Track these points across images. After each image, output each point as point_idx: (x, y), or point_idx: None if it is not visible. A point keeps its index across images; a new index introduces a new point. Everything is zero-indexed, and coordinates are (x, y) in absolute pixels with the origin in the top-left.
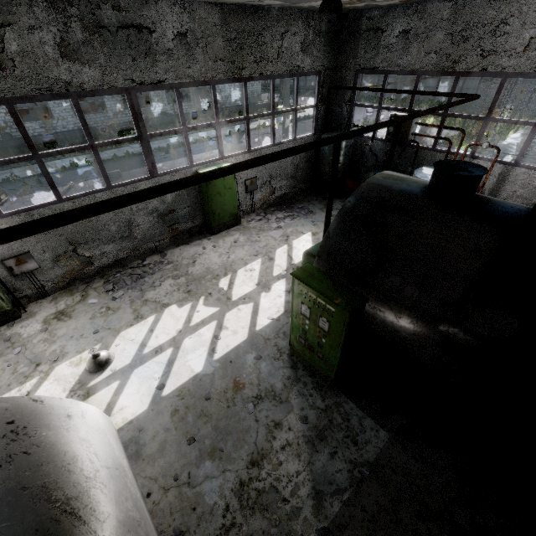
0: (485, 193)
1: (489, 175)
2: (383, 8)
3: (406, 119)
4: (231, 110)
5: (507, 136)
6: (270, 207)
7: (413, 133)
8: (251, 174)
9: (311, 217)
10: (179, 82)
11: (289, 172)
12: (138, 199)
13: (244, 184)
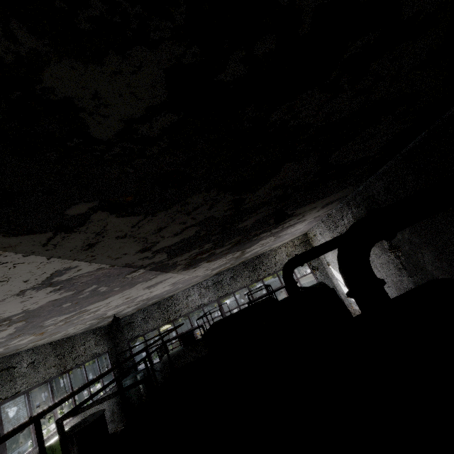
0: None
1: None
2: (130, 315)
3: (164, 336)
4: None
5: None
6: None
7: (170, 349)
8: None
9: None
10: (29, 388)
11: (109, 418)
12: (101, 377)
13: None
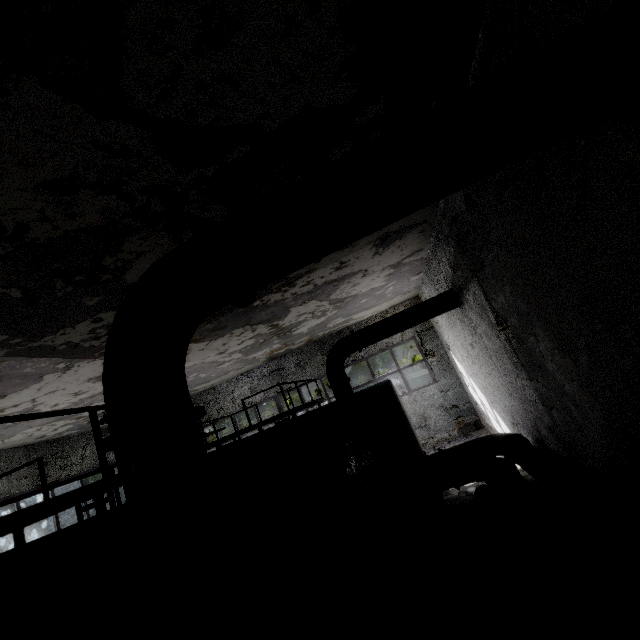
0: None
1: None
2: None
3: None
4: None
5: None
6: None
7: None
8: None
9: None
10: None
11: None
12: None
13: None
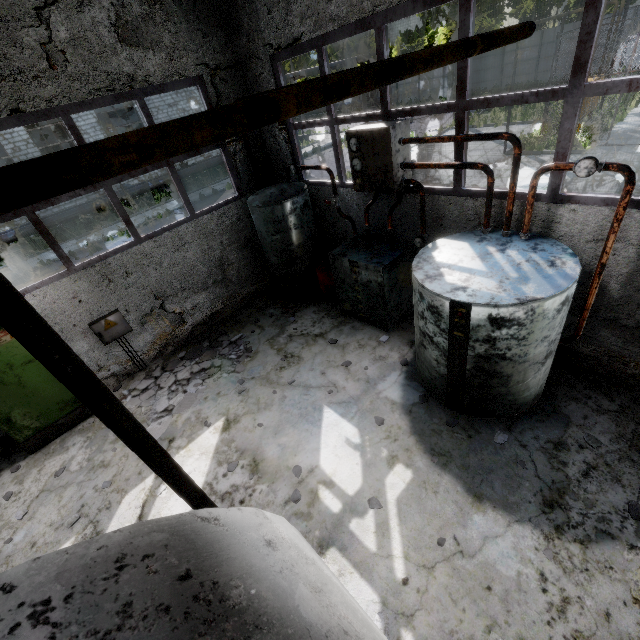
0: (610, 283)
1: (613, 243)
2: None
3: None
4: (212, 162)
5: (625, 114)
6: (181, 348)
7: (402, 164)
8: (102, 309)
9: (242, 367)
10: None
11: (206, 277)
12: None
13: (93, 331)
